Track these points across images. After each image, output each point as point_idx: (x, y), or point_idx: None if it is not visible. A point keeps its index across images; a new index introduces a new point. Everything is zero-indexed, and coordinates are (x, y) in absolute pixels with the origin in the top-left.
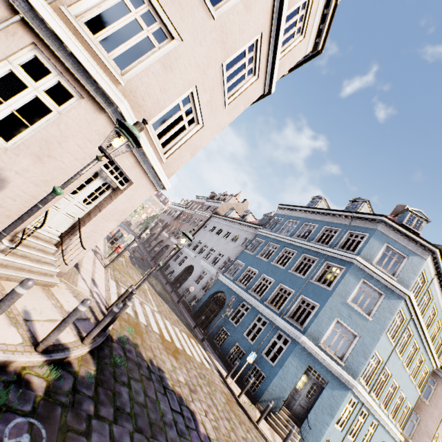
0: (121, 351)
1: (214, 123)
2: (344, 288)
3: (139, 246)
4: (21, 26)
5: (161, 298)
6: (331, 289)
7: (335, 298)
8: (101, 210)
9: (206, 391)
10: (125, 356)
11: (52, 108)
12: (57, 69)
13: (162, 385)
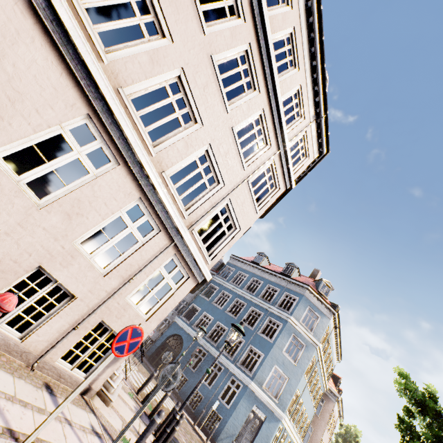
0: None
1: None
2: (281, 341)
3: None
4: (171, 246)
5: None
6: (273, 342)
7: (275, 349)
8: None
9: None
10: None
11: (172, 286)
12: (180, 263)
13: None
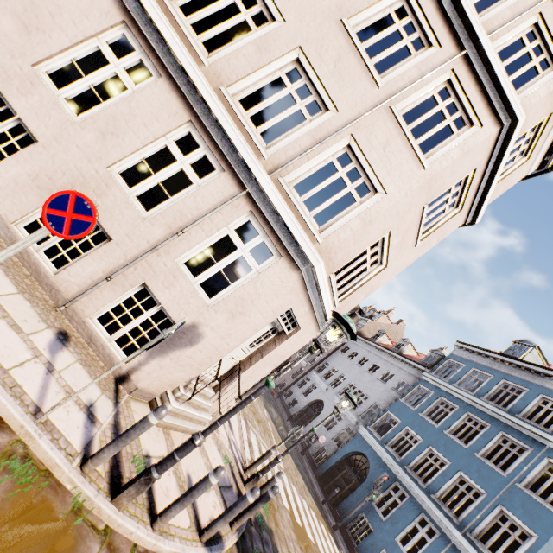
0: (259, 541)
1: (399, 262)
2: None
3: None
4: (244, 198)
5: (285, 444)
6: None
7: None
8: (263, 356)
9: None
10: (263, 550)
11: (252, 266)
12: (264, 231)
13: None
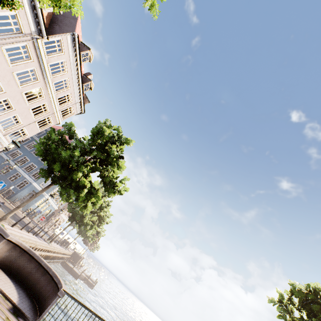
0: None
1: None
2: None
3: None
4: None
5: None
6: None
7: None
8: None
9: None
10: None
11: None
12: None
13: None
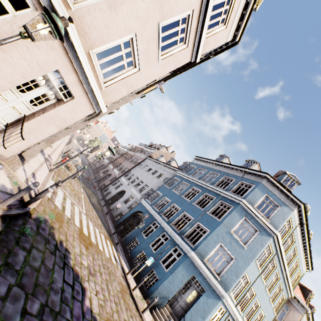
0: (35, 226)
1: (148, 71)
2: (230, 221)
3: (89, 171)
4: None
5: (93, 207)
6: (220, 221)
7: (222, 228)
8: (44, 113)
9: (105, 278)
10: (37, 231)
11: (9, 10)
12: None
13: (64, 261)
